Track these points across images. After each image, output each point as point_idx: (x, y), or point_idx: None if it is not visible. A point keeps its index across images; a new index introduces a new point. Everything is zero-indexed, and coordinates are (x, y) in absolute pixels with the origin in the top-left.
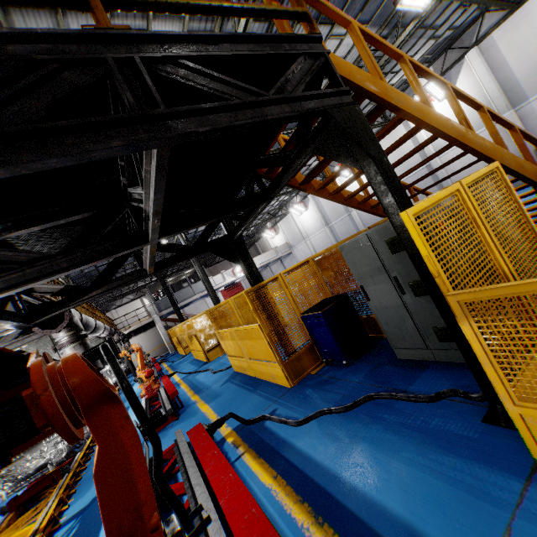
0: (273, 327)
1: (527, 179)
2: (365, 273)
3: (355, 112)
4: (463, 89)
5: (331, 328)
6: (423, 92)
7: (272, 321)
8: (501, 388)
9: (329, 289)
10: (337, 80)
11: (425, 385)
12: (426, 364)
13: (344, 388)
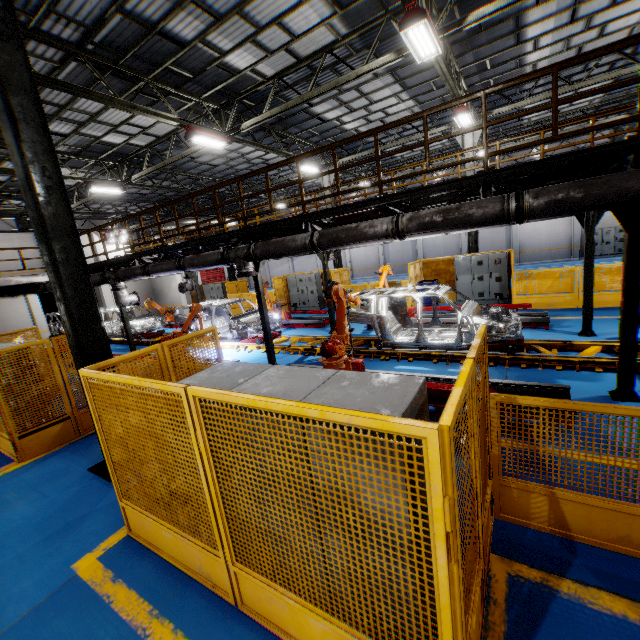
0: None
1: None
2: None
3: None
4: None
5: None
6: None
7: None
8: None
9: None
10: None
11: None
12: None
13: None
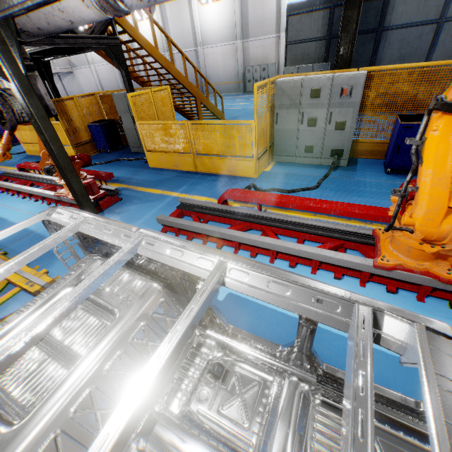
0: (70, 126)
1: (192, 94)
2: (122, 111)
3: (120, 49)
4: (226, 4)
5: (104, 134)
6: (155, 40)
7: (68, 123)
8: (144, 148)
9: (105, 115)
10: (115, 32)
11: (136, 157)
12: (140, 153)
13: (106, 159)
